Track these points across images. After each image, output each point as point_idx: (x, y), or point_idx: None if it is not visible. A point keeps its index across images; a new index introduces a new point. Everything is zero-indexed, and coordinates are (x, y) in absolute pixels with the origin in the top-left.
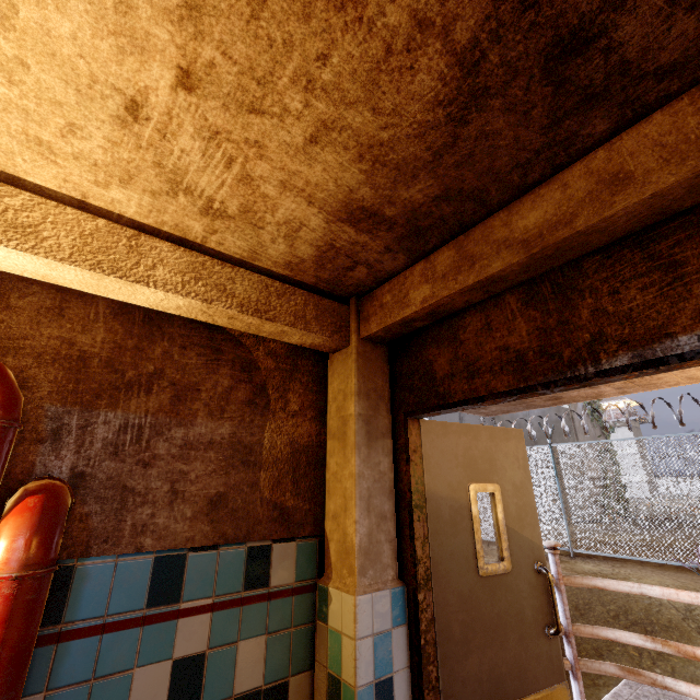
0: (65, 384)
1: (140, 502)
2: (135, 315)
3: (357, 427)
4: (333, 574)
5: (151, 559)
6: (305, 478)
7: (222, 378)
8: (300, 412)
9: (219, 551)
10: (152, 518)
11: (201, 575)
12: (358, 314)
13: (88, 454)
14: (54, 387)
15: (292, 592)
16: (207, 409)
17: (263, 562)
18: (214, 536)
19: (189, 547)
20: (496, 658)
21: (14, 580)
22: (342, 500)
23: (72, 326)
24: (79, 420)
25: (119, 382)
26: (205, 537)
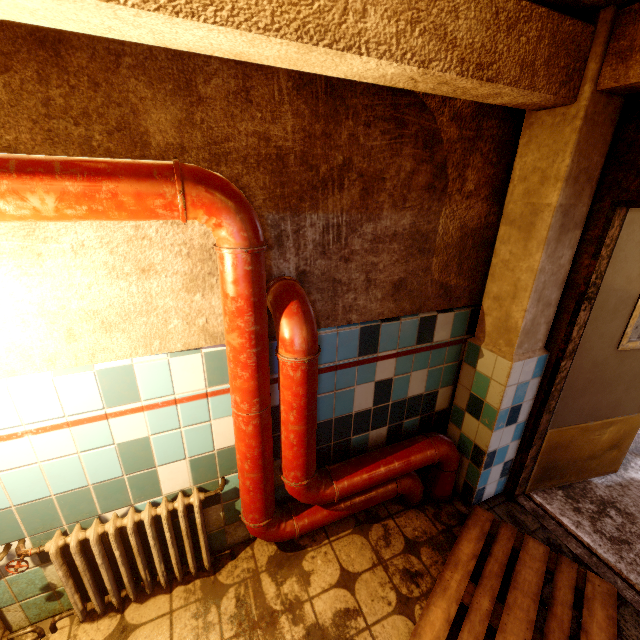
0: (273, 190)
1: (346, 290)
2: (316, 85)
3: (553, 221)
4: (485, 339)
5: (358, 329)
6: (468, 260)
7: (404, 161)
8: (474, 193)
9: (401, 322)
10: (355, 301)
11: (389, 337)
12: (607, 43)
13: (304, 255)
14: (265, 194)
15: (447, 344)
16: (391, 200)
17: (429, 327)
18: (397, 311)
19: (380, 319)
20: (601, 399)
21: (306, 362)
22: (511, 288)
23: (262, 115)
24: (291, 225)
25: (315, 180)
26: (390, 312)
